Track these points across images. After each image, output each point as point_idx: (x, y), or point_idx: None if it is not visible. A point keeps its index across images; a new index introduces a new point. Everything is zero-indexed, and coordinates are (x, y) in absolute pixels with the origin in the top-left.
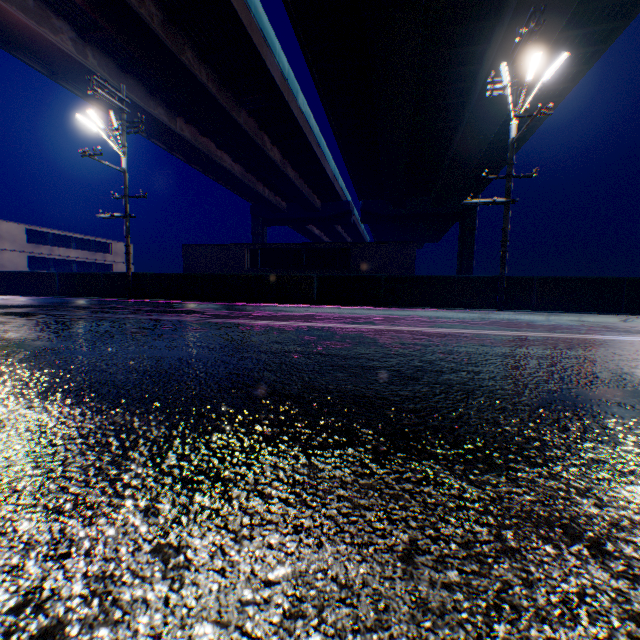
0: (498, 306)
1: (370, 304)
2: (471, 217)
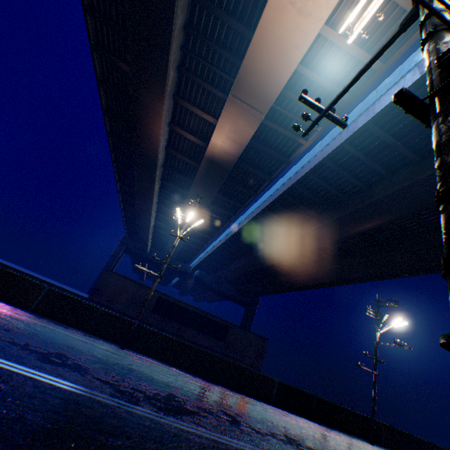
0: (372, 440)
1: (305, 415)
2: (254, 309)
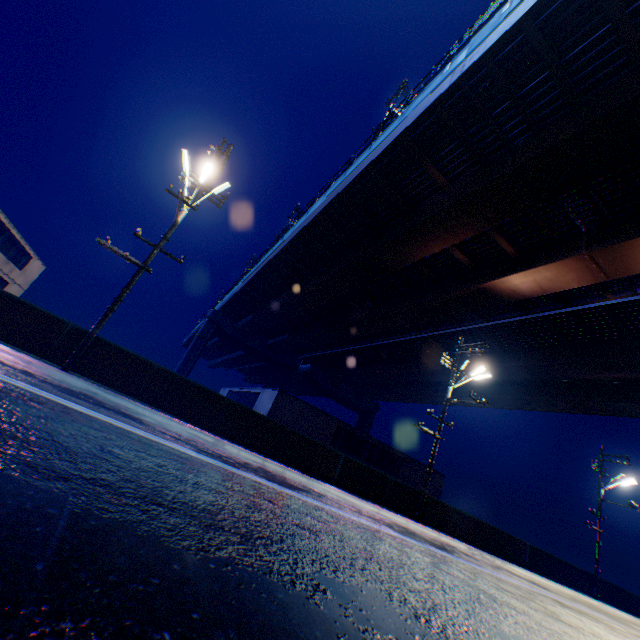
0: (596, 595)
1: (548, 576)
2: (372, 418)
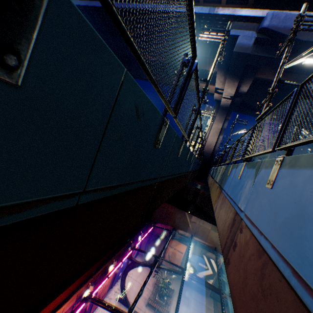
0: None
1: None
2: None
